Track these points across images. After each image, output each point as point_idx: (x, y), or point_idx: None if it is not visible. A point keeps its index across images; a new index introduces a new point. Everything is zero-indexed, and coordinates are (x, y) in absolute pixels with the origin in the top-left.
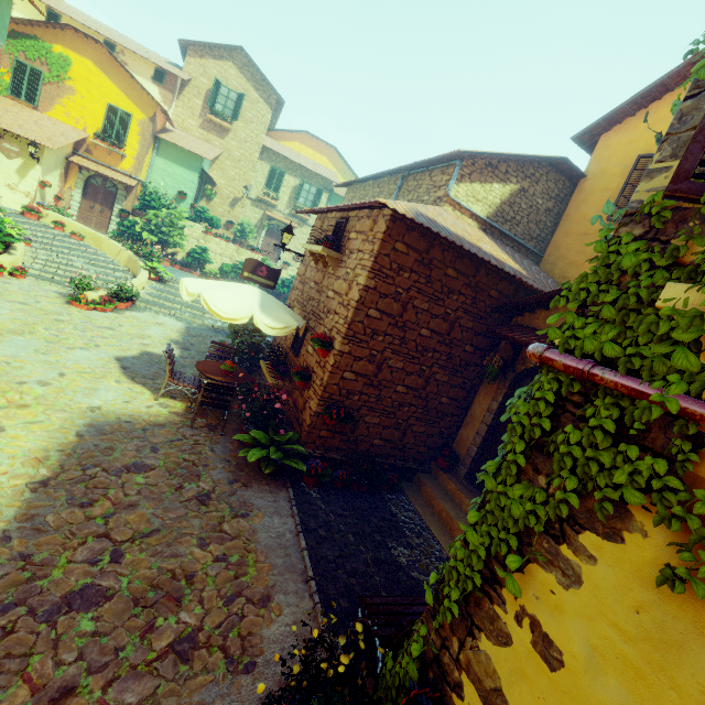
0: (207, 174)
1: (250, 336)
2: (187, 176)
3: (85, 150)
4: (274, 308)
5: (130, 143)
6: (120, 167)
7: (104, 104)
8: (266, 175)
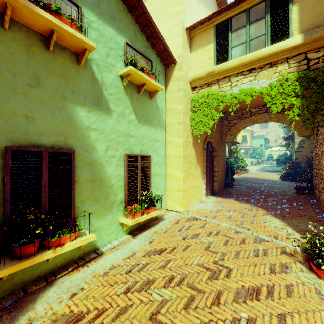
0: (266, 138)
1: (283, 157)
2: (261, 140)
3: (240, 145)
4: (283, 148)
5: (247, 140)
6: (247, 145)
7: (241, 136)
8: (282, 130)
